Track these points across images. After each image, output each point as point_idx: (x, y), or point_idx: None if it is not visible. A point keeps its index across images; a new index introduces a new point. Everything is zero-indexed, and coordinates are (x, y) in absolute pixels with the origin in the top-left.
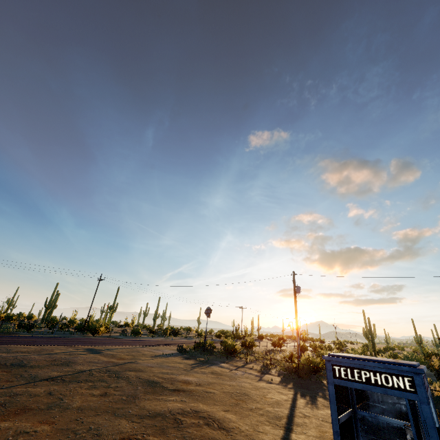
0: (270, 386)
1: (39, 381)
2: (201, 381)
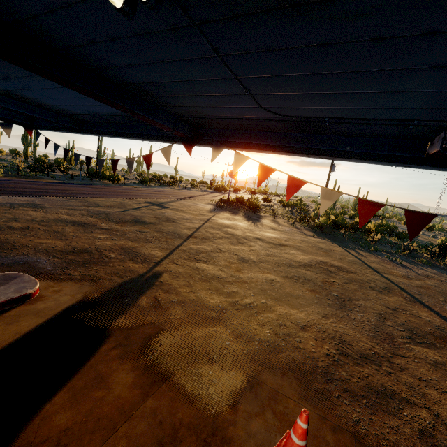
0: (320, 240)
1: (188, 238)
2: (282, 238)
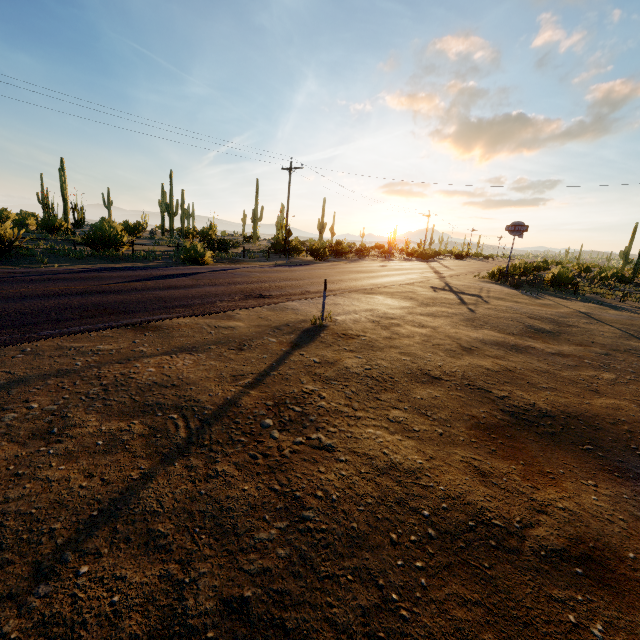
0: None
1: None
2: None
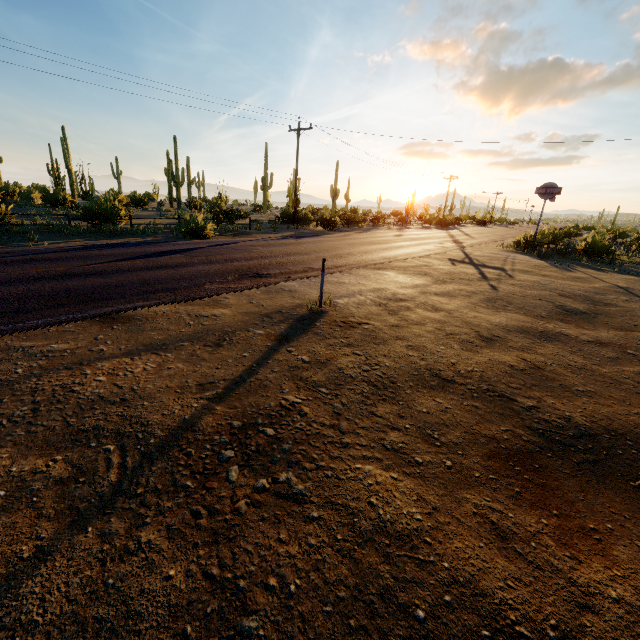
0: None
1: None
2: None
